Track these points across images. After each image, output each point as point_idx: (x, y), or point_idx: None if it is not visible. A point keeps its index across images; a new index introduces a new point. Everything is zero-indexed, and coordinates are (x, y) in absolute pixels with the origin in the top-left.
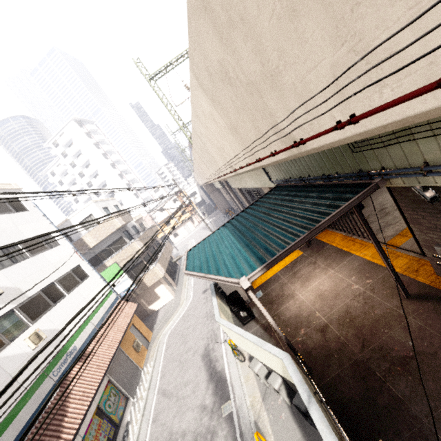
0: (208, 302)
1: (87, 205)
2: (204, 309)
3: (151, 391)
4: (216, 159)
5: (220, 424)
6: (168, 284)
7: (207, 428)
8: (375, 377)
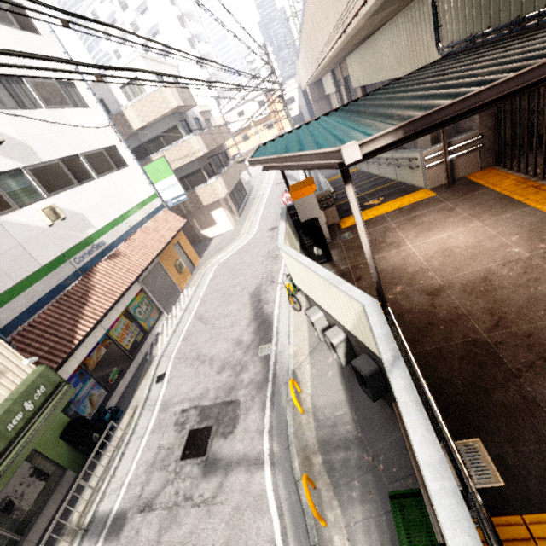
0: (273, 242)
1: (132, 60)
2: (267, 248)
3: (188, 313)
4: None
5: (254, 361)
6: (229, 211)
7: (238, 361)
8: (501, 367)
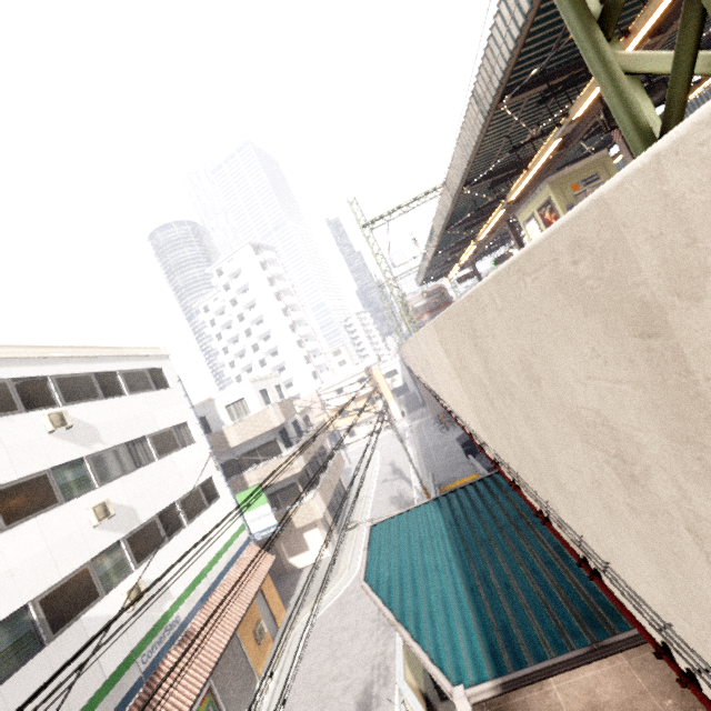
0: None
1: (242, 385)
2: None
3: None
4: (443, 393)
5: None
6: (326, 528)
7: None
8: None
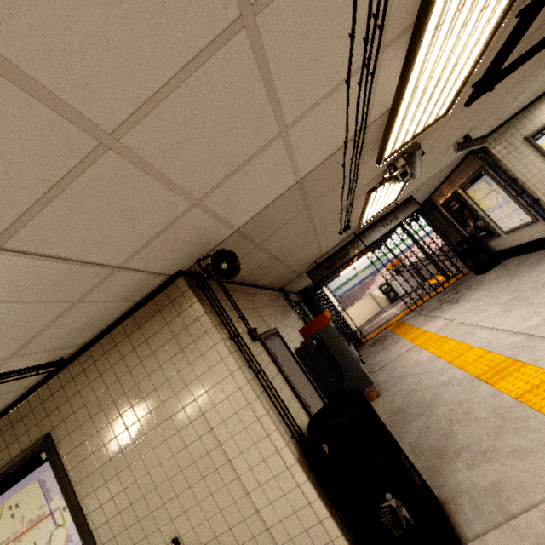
0: None
1: None
2: None
3: None
4: None
5: None
6: None
7: None
8: None
